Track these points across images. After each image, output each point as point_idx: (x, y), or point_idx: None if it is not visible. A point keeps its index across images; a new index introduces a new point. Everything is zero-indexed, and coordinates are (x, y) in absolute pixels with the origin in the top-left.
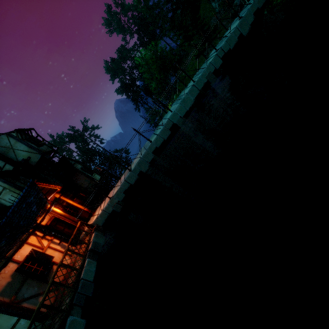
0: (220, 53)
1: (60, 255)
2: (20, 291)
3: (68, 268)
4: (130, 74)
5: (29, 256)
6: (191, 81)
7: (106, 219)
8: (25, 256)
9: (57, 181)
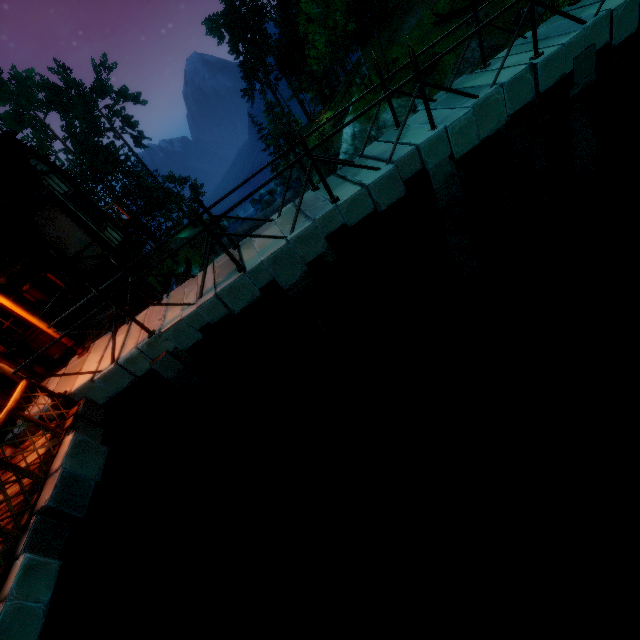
0: None
1: None
2: None
3: None
4: None
5: None
6: (509, 55)
7: (123, 388)
8: None
9: None
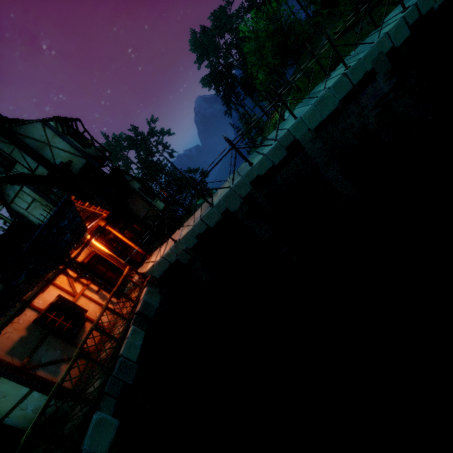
0: (412, 14)
1: (97, 309)
2: (36, 352)
3: (104, 335)
4: (226, 56)
5: (53, 304)
6: (339, 68)
7: (166, 270)
8: (49, 304)
9: (105, 201)
